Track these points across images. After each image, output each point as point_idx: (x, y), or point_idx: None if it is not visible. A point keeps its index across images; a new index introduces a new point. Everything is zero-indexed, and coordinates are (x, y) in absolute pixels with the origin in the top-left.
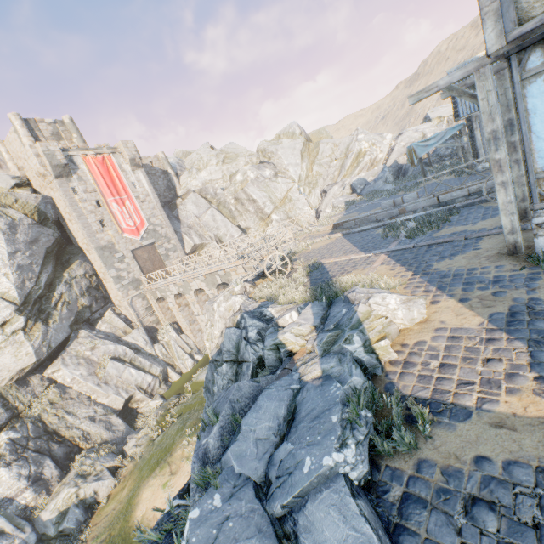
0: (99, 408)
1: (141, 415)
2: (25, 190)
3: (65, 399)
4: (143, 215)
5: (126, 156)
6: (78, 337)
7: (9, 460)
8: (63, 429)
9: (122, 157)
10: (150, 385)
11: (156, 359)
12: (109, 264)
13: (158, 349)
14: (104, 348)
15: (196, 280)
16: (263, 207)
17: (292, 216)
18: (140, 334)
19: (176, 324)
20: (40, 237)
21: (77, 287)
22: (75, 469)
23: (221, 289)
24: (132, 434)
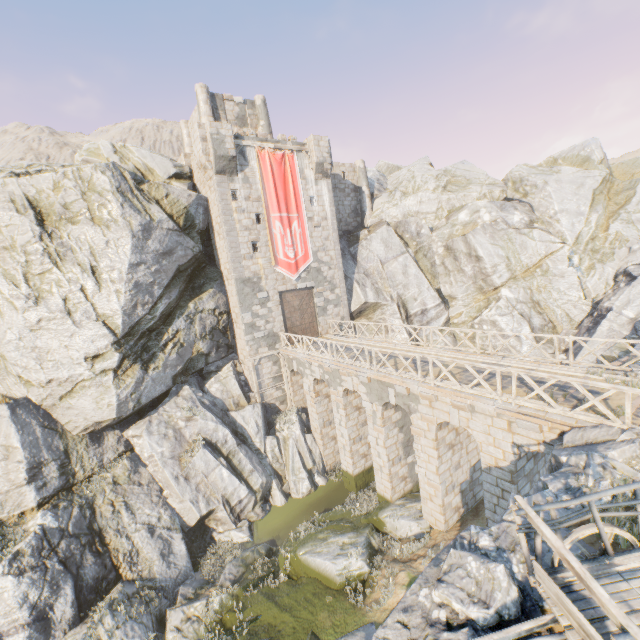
0: (166, 514)
1: (214, 545)
2: (181, 184)
3: (131, 482)
4: (309, 245)
5: (313, 158)
6: (179, 394)
7: (26, 564)
8: (111, 531)
9: (308, 159)
10: (241, 502)
11: (263, 459)
12: (245, 305)
13: (269, 446)
14: (201, 424)
15: (353, 377)
16: (489, 272)
17: (540, 300)
18: (254, 415)
19: (305, 410)
20: (176, 249)
21: (200, 325)
22: (86, 631)
23: (389, 408)
24: (187, 586)
